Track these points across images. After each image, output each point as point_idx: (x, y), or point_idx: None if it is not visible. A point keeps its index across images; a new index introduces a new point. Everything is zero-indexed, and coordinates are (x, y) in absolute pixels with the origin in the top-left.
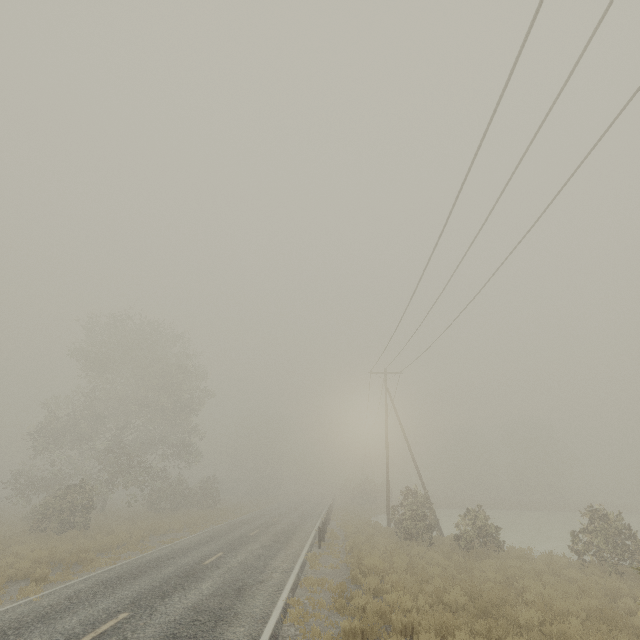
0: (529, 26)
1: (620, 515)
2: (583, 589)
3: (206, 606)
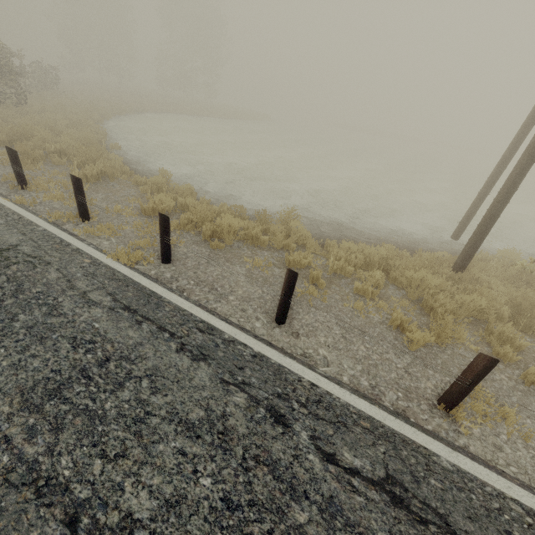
0: None
1: None
2: None
3: None
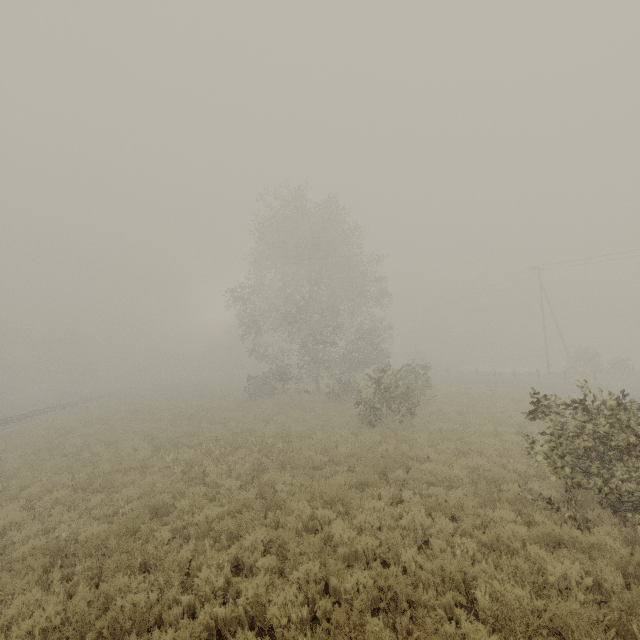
0: None
1: None
2: None
3: None
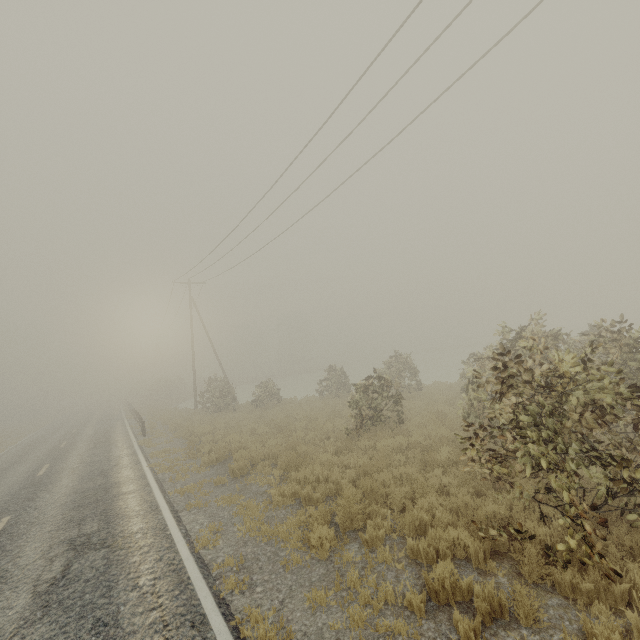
0: (345, 97)
1: (342, 368)
2: (323, 407)
3: (84, 489)
